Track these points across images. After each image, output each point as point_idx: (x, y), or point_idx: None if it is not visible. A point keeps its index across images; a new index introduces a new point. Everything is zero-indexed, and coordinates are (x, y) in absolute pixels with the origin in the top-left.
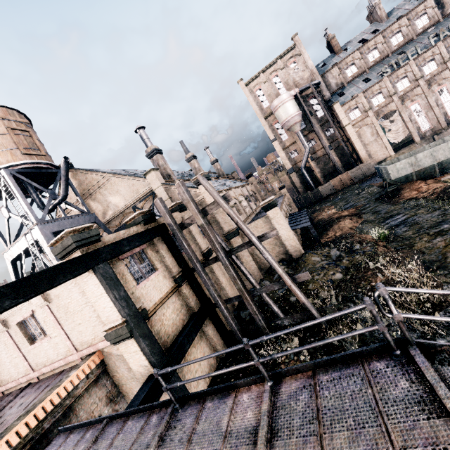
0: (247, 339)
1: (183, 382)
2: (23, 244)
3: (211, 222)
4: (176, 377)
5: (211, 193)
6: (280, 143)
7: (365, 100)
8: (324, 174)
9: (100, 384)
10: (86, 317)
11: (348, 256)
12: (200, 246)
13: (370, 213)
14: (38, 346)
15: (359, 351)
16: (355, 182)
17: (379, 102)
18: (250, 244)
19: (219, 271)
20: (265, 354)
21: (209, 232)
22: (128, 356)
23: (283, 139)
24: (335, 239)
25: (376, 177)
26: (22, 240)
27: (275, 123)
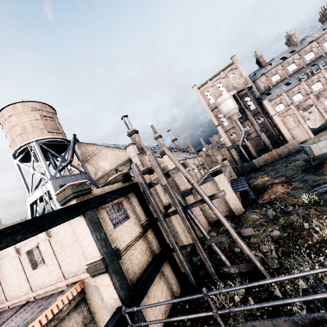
0: (206, 289)
1: (147, 323)
2: (39, 192)
3: (171, 183)
4: (139, 311)
5: (173, 161)
6: (222, 127)
7: (287, 97)
8: (257, 150)
9: (78, 309)
10: (75, 251)
11: (283, 216)
12: (162, 201)
13: (298, 181)
14: (38, 271)
15: (320, 316)
16: (282, 157)
17: (298, 99)
18: (203, 201)
19: (176, 221)
20: (214, 298)
21: (171, 190)
22: (102, 288)
23: (224, 125)
24: (270, 201)
25: (300, 153)
26: (39, 190)
27: (219, 114)
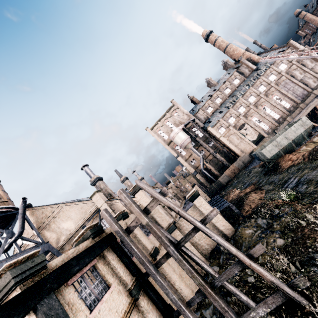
0: None
1: None
2: None
3: None
4: None
5: (149, 192)
6: (182, 157)
7: (224, 121)
8: (218, 170)
9: None
10: None
11: (275, 221)
12: (146, 247)
13: (267, 184)
14: None
15: None
16: (241, 169)
17: (233, 121)
18: (196, 230)
19: (169, 268)
20: None
21: (155, 228)
22: None
23: (183, 154)
24: (254, 210)
25: (253, 162)
26: None
27: (175, 146)
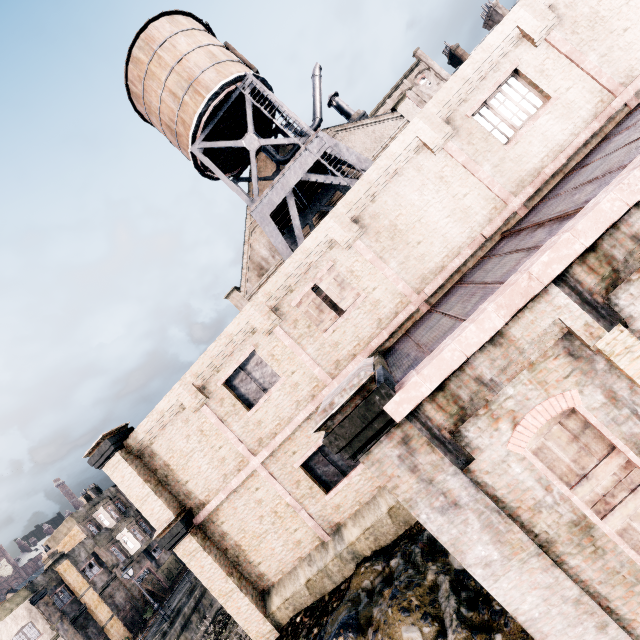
0: None
1: None
2: (294, 174)
3: None
4: None
5: None
6: None
7: None
8: None
9: None
10: None
11: None
12: None
13: None
14: (525, 134)
15: None
16: None
17: None
18: None
19: None
20: None
21: None
22: None
23: None
24: None
25: None
26: (292, 169)
27: None
